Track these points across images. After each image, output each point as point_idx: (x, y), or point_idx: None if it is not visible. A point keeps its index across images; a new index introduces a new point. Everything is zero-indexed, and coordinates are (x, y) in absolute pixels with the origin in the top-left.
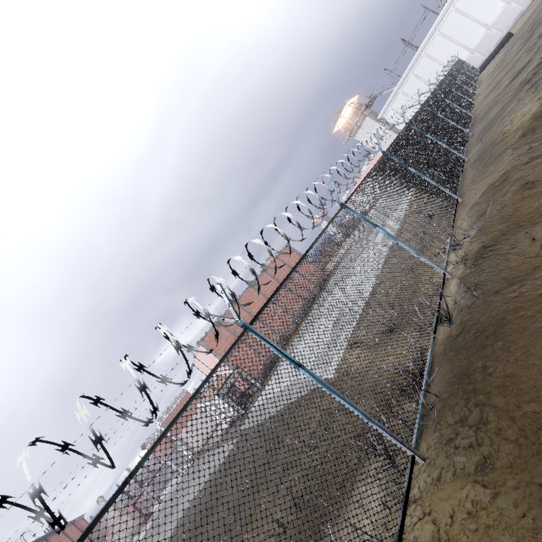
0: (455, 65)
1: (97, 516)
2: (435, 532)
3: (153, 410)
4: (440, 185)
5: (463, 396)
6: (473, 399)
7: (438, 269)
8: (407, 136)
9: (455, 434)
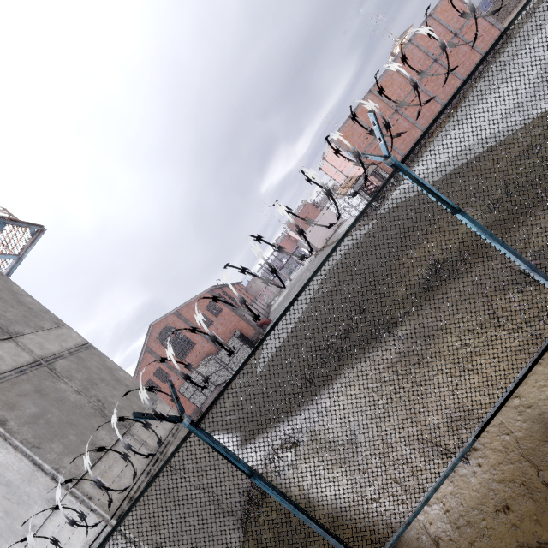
0: None
1: (485, 54)
2: None
3: None
4: None
5: None
6: None
7: None
8: None
9: None
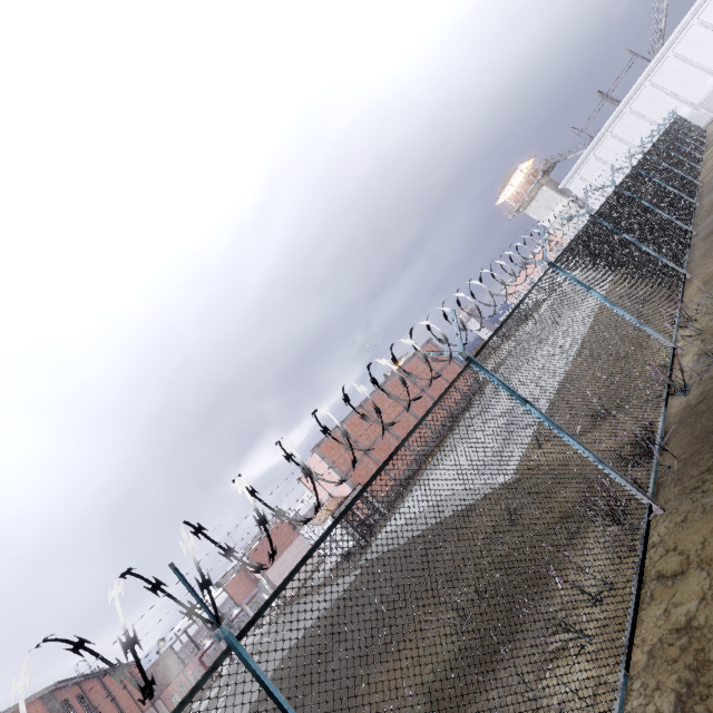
0: (673, 123)
1: (374, 474)
2: (683, 559)
3: (408, 404)
4: (663, 257)
5: (709, 450)
6: None
7: (665, 343)
8: (618, 201)
9: (701, 482)
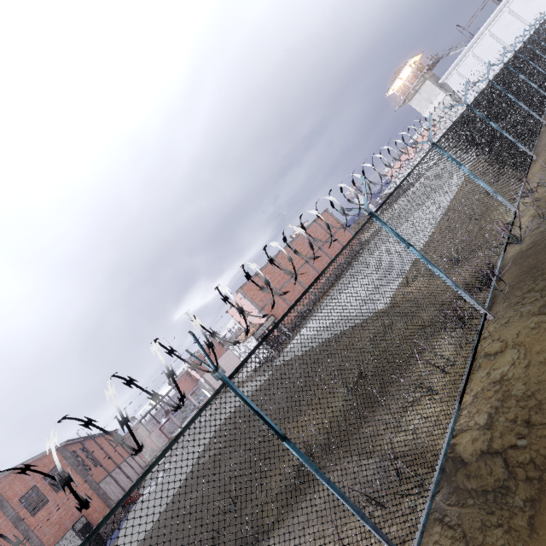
0: (542, 24)
1: (307, 288)
2: (503, 344)
3: (330, 242)
4: (518, 142)
5: (530, 279)
6: (540, 277)
7: (510, 207)
8: (490, 93)
9: (521, 298)
